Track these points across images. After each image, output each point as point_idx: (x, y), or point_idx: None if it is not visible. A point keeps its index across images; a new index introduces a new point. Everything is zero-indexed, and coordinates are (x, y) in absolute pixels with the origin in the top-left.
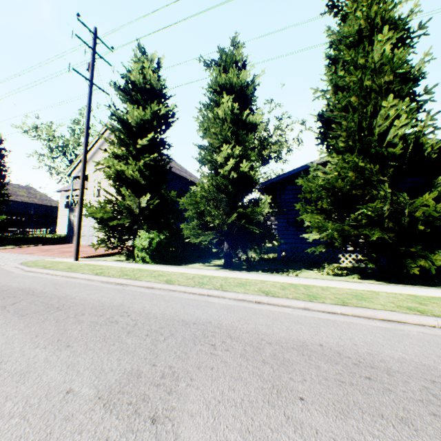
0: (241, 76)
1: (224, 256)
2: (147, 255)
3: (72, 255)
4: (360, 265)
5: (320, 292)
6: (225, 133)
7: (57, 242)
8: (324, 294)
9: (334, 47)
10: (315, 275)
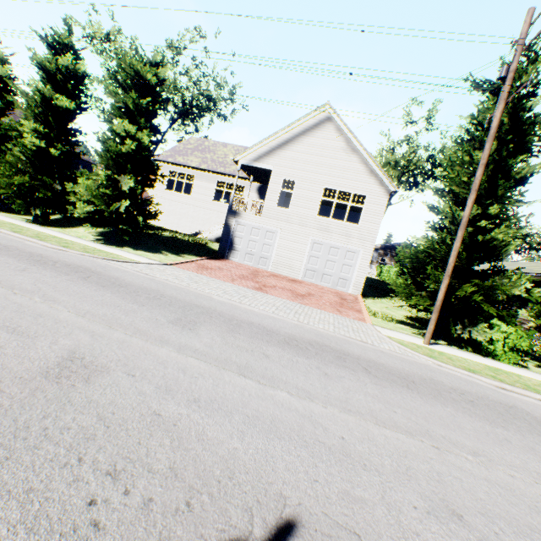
0: None
1: None
2: (517, 356)
3: (339, 311)
4: None
5: None
6: None
7: (206, 253)
8: None
9: None
10: None
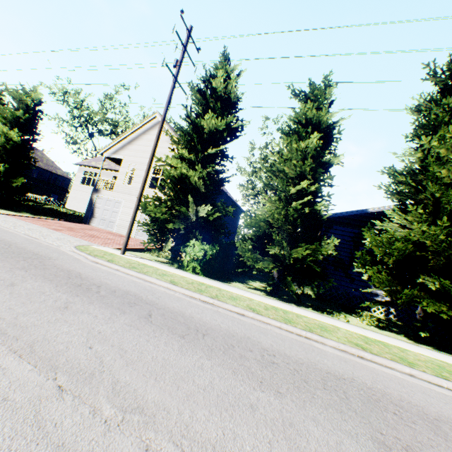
0: (329, 115)
1: (272, 284)
2: (198, 266)
3: (104, 243)
4: (390, 318)
5: (404, 355)
6: (304, 167)
7: (73, 220)
8: (411, 359)
9: (427, 115)
10: (363, 325)
